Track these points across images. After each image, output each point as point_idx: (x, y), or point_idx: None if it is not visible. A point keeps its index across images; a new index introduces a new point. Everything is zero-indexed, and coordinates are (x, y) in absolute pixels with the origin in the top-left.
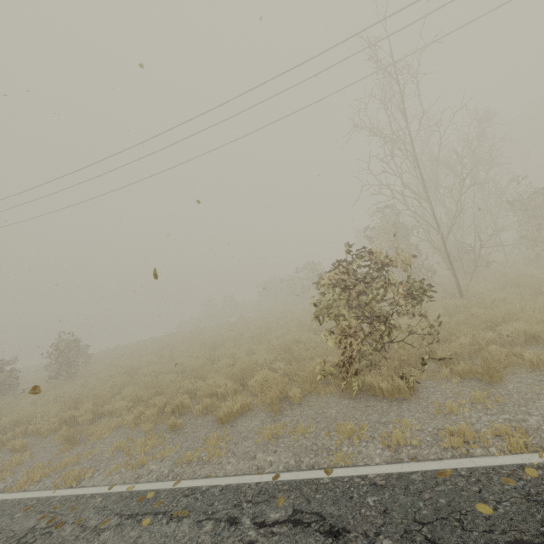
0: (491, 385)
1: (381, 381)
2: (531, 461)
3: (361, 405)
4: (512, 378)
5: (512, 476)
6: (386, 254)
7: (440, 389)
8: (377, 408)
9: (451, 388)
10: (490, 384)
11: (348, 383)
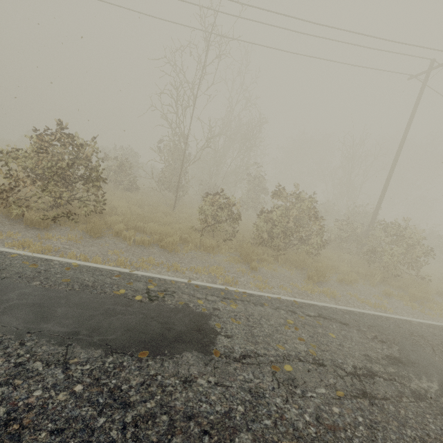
0: (92, 238)
1: (35, 216)
2: (26, 254)
3: (9, 223)
4: (107, 239)
5: (4, 254)
6: (92, 147)
7: (67, 232)
8: (15, 227)
9: (73, 233)
10: (93, 238)
11: (11, 209)
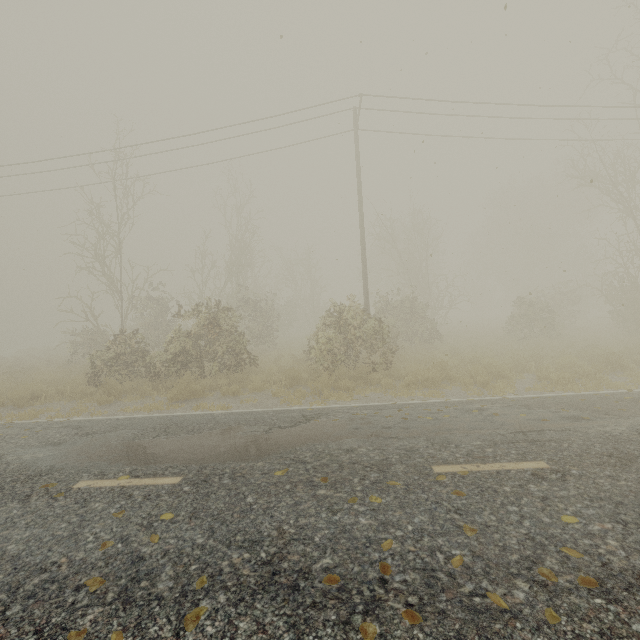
0: None
1: None
2: None
3: None
4: None
5: None
6: None
7: None
8: None
9: None
10: None
11: None
